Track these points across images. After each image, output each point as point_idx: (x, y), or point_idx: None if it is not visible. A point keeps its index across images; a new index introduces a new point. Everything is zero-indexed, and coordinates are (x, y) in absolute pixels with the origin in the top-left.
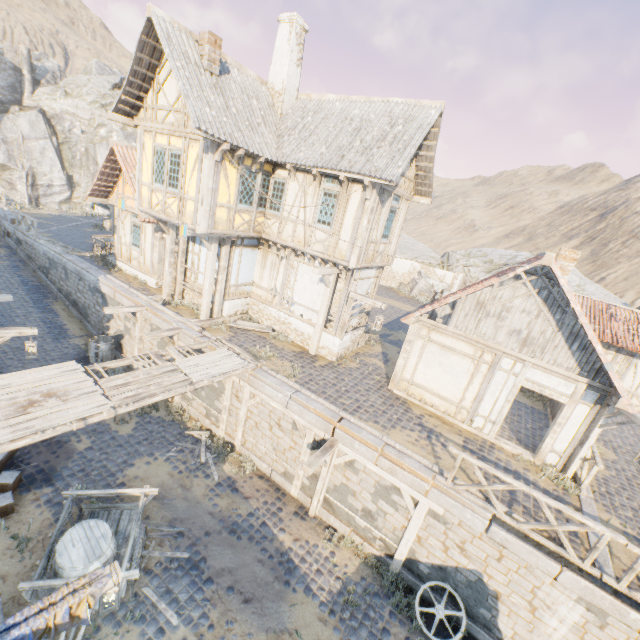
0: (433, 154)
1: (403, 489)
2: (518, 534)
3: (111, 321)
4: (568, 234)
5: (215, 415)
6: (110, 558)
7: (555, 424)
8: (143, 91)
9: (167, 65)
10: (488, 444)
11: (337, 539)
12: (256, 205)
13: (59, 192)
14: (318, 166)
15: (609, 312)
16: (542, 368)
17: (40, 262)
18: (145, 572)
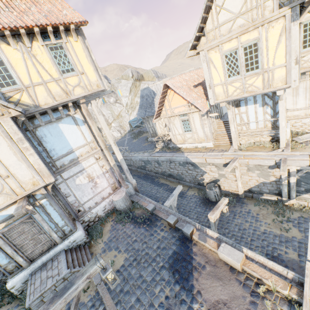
0: None
1: None
2: None
3: (204, 175)
4: None
5: None
6: None
7: None
8: (204, 22)
9: None
10: None
11: None
12: None
13: None
14: None
15: None
16: None
17: (137, 165)
18: None
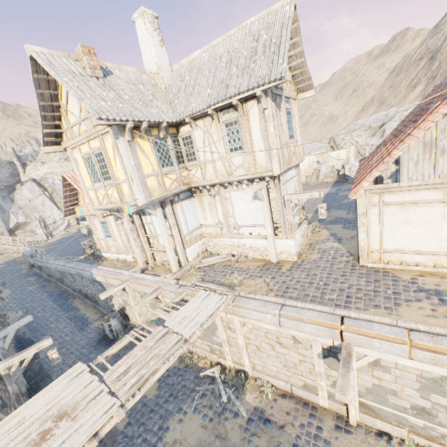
0: (301, 48)
1: None
2: None
3: (112, 300)
4: (411, 85)
5: (218, 349)
6: None
7: None
8: (57, 120)
9: (63, 89)
10: None
11: (397, 446)
12: (176, 164)
13: (61, 223)
14: (210, 105)
15: None
16: None
17: (56, 276)
18: None
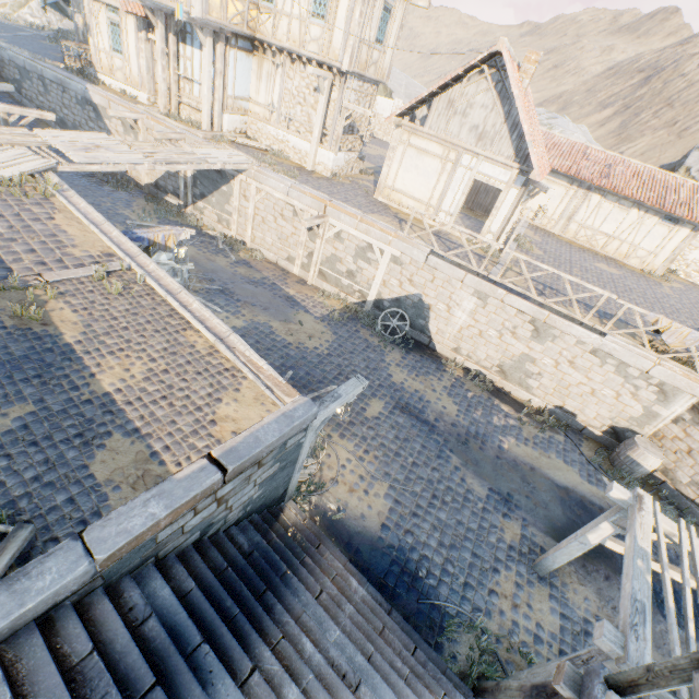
0: None
1: (374, 244)
2: (445, 261)
3: None
4: (605, 102)
5: (226, 220)
6: (172, 260)
7: (493, 209)
8: None
9: None
10: (445, 233)
11: (328, 296)
12: None
13: None
14: None
15: (585, 153)
16: (490, 160)
17: (7, 74)
18: (193, 291)
